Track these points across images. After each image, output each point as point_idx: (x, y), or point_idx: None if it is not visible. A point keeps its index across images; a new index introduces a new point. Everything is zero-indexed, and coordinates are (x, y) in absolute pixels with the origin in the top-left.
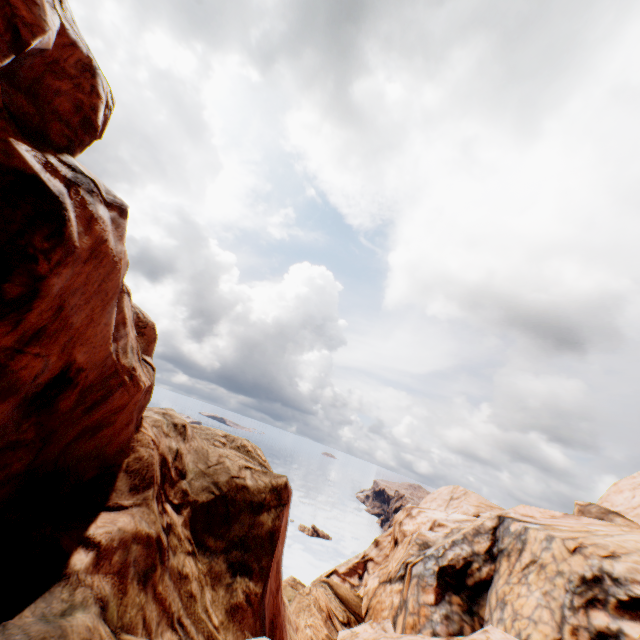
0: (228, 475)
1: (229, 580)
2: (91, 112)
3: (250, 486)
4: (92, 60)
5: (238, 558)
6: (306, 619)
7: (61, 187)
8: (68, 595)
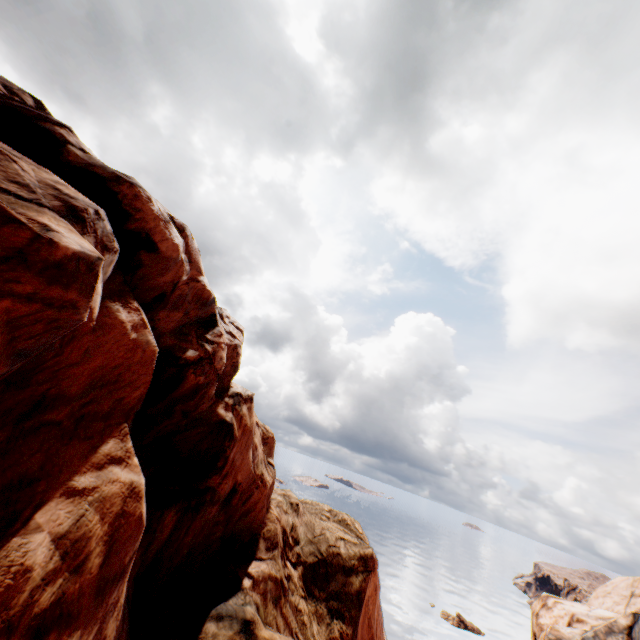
0: (327, 544)
1: (328, 620)
2: (237, 363)
3: (343, 553)
4: (236, 343)
5: (334, 606)
6: None
7: (231, 415)
8: (244, 597)
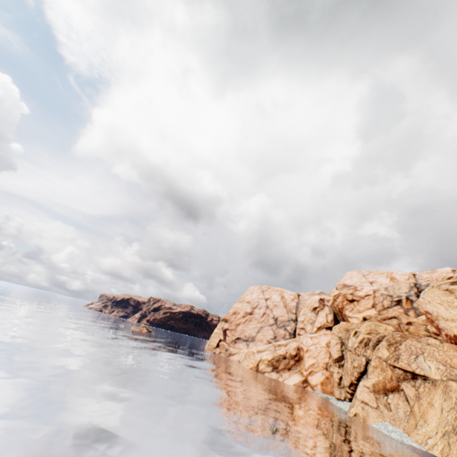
0: None
1: None
2: None
3: None
4: None
5: None
6: (414, 318)
7: None
8: None
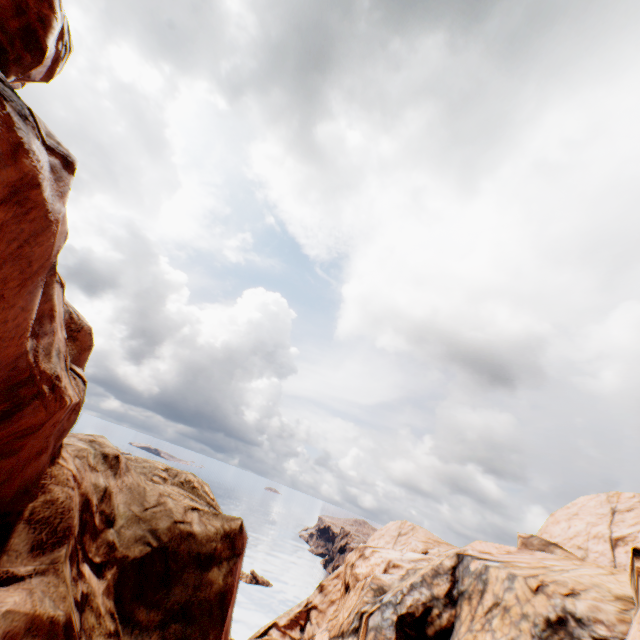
0: (170, 519)
1: None
2: (38, 23)
3: (198, 533)
4: None
5: (178, 634)
6: None
7: None
8: None
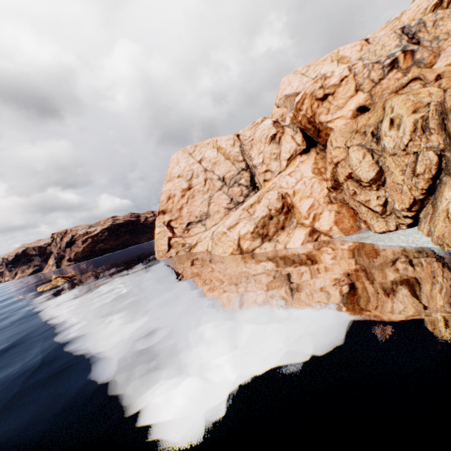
0: None
1: None
2: None
3: None
4: None
5: None
6: (441, 67)
7: None
8: None
